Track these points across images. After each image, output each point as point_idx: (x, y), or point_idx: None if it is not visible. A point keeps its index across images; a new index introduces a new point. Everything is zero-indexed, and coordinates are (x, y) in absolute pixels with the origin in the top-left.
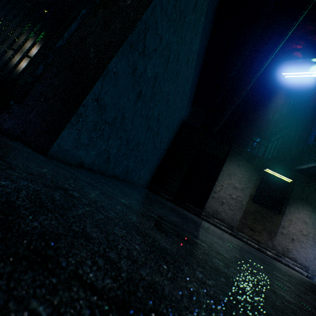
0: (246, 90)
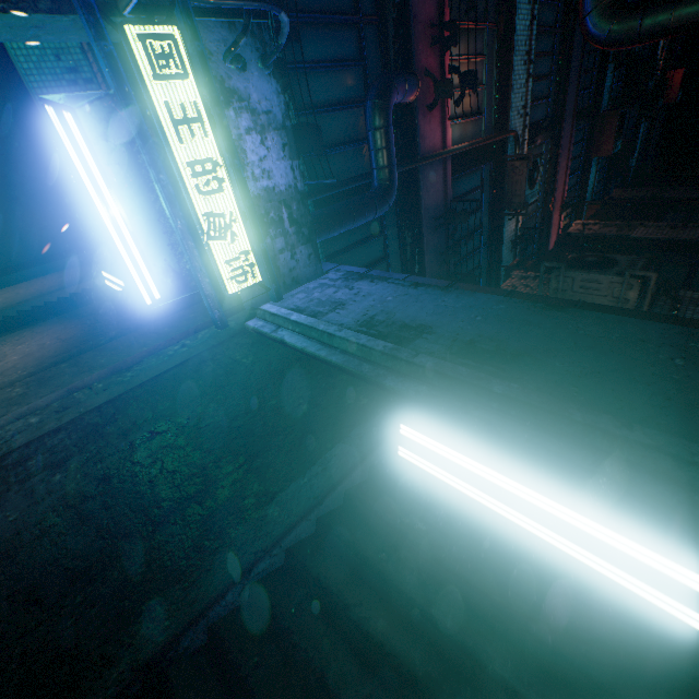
0: (17, 68)
